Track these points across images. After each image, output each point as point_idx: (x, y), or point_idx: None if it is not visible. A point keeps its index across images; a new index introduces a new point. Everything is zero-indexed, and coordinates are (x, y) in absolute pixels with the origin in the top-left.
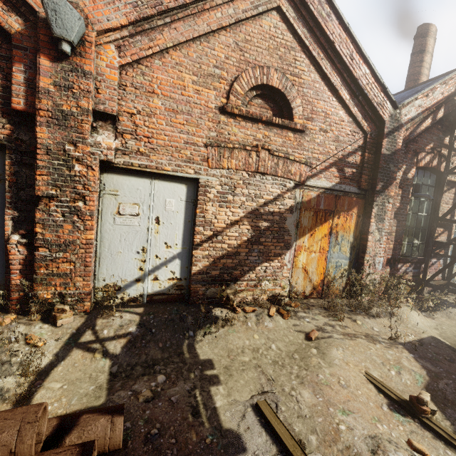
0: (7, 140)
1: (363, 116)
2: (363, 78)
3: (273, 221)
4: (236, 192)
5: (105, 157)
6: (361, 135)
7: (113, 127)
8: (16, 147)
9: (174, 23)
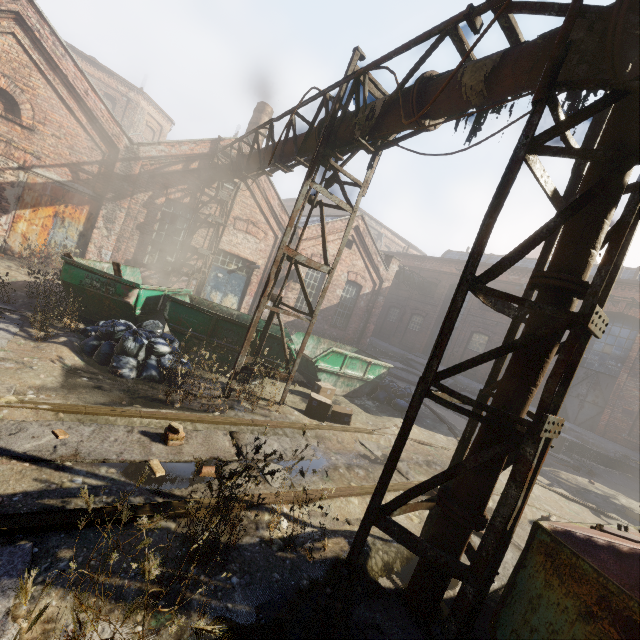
0: None
1: (101, 139)
2: (98, 111)
3: None
4: None
5: None
6: (100, 154)
7: None
8: None
9: None
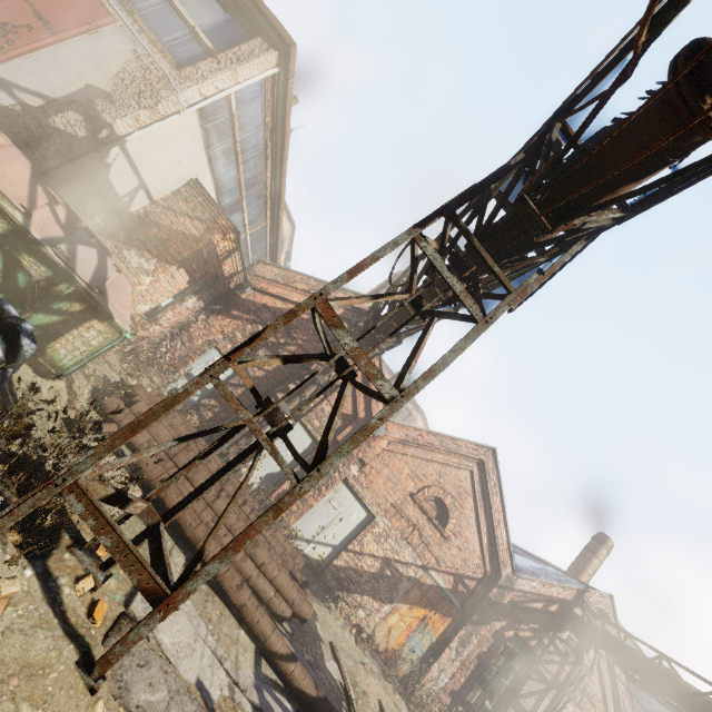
0: None
1: (490, 560)
2: (500, 539)
3: (394, 575)
4: (388, 540)
5: (348, 477)
6: (483, 572)
7: (361, 466)
8: None
9: (417, 447)
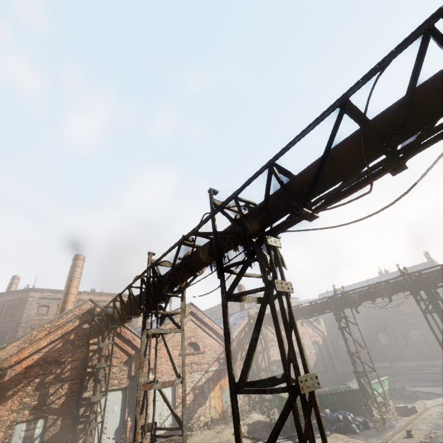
0: (128, 385)
1: (221, 340)
2: (218, 330)
3: (200, 389)
4: (187, 381)
5: None
6: (222, 346)
7: (152, 371)
8: (130, 386)
9: (166, 336)
